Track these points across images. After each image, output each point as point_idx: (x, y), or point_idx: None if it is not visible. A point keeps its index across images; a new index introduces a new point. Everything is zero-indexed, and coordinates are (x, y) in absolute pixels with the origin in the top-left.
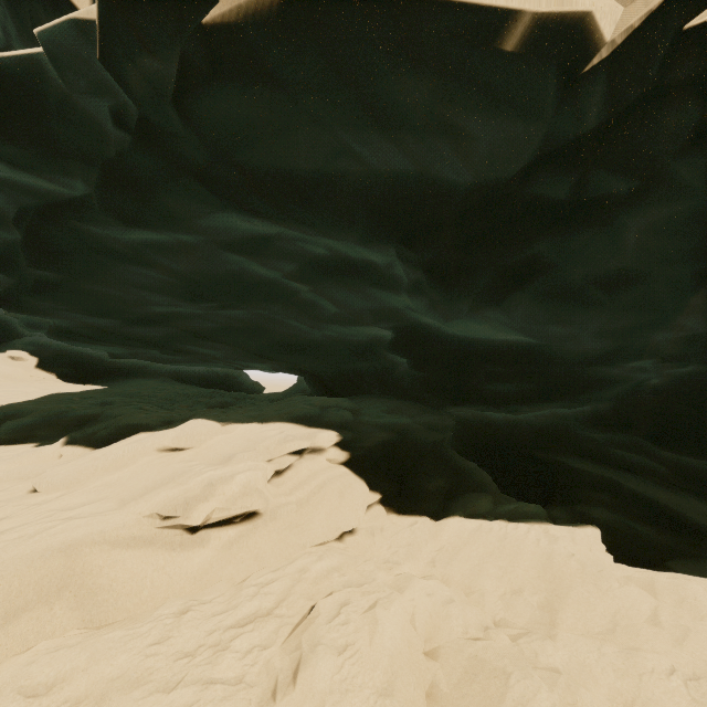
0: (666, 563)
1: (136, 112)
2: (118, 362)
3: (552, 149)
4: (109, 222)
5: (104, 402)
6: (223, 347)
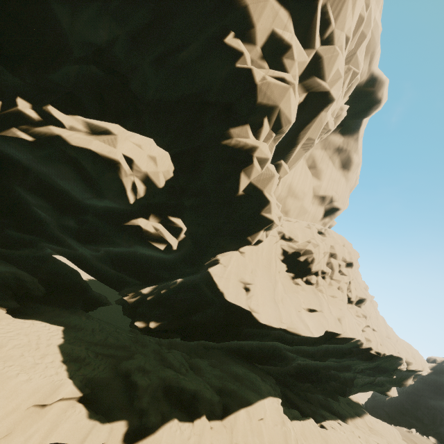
0: None
1: (324, 337)
2: (39, 291)
3: (347, 348)
4: (286, 344)
5: (141, 368)
6: None
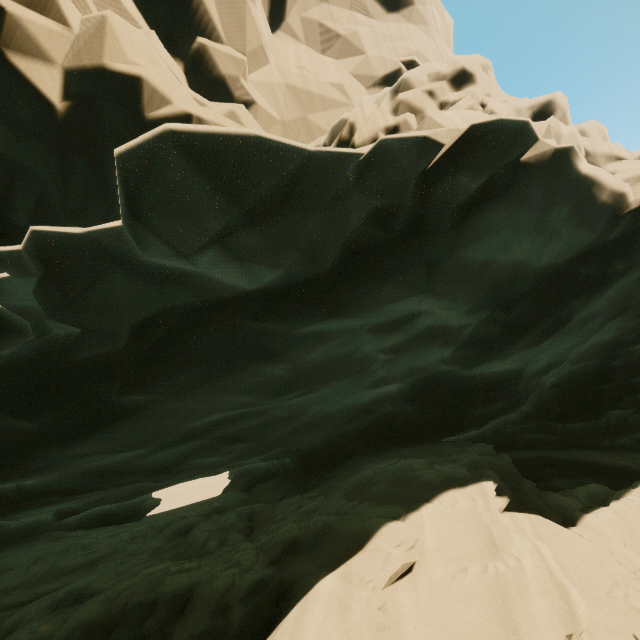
0: None
1: (409, 212)
2: None
3: (593, 247)
4: (308, 315)
5: (67, 599)
6: (241, 447)
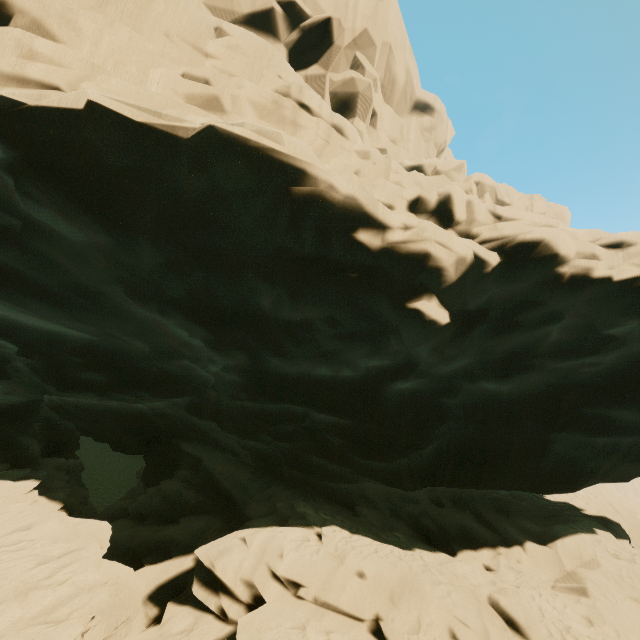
0: (180, 519)
1: None
2: None
3: None
4: None
5: None
6: None
